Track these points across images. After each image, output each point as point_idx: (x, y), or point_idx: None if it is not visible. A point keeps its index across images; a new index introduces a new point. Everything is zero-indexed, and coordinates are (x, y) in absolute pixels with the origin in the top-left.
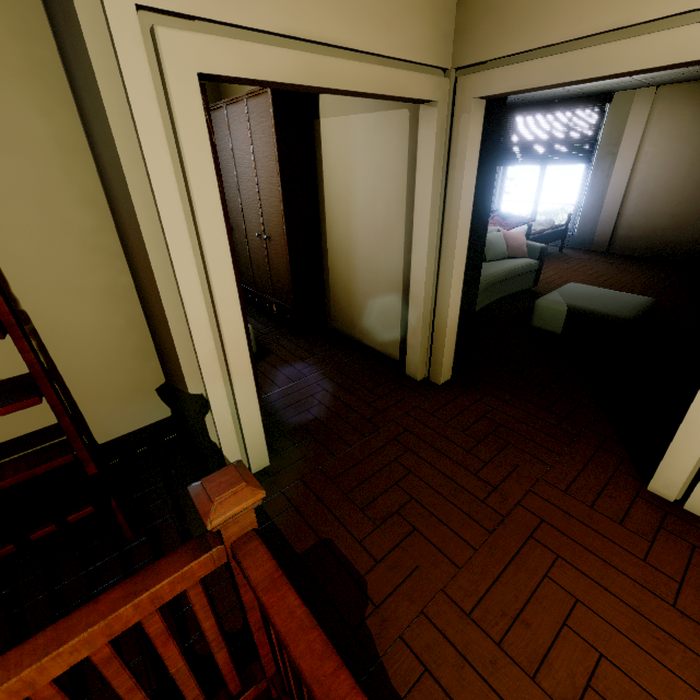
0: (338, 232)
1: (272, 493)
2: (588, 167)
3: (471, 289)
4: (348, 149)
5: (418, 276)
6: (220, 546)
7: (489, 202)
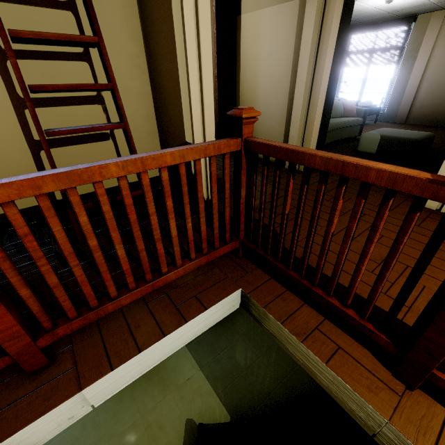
0: (247, 88)
1: (221, 205)
2: (397, 67)
3: (327, 115)
4: (258, 32)
5: (298, 103)
6: (240, 139)
7: (341, 60)
